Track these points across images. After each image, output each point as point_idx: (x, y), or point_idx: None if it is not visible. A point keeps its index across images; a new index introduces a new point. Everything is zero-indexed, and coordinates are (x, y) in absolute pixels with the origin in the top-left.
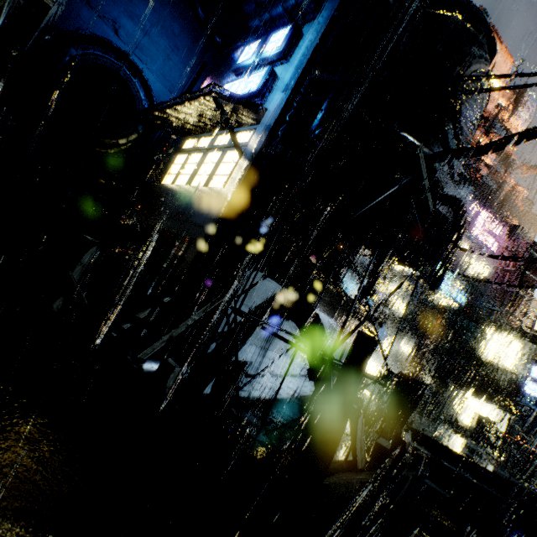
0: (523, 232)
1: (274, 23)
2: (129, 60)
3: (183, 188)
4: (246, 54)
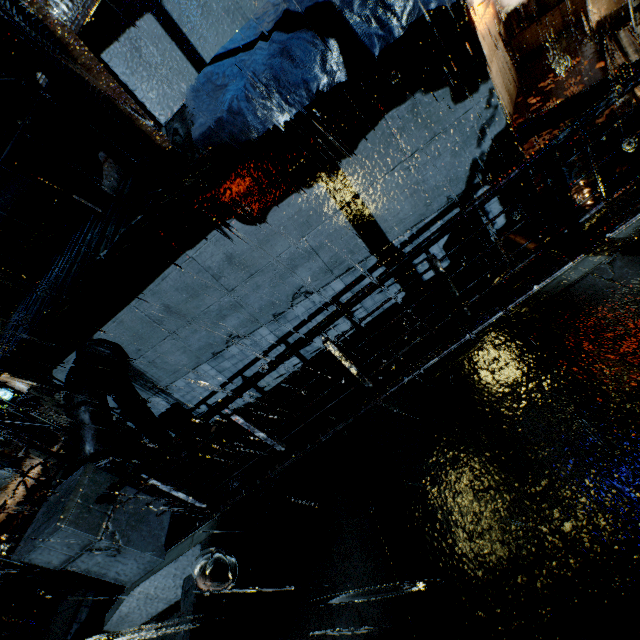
0: None
1: None
2: None
3: None
4: None
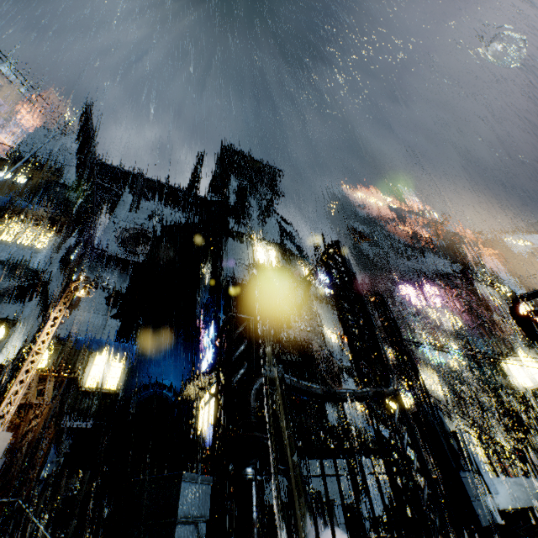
0: (452, 278)
1: (210, 322)
2: (159, 384)
3: (205, 432)
4: (205, 342)
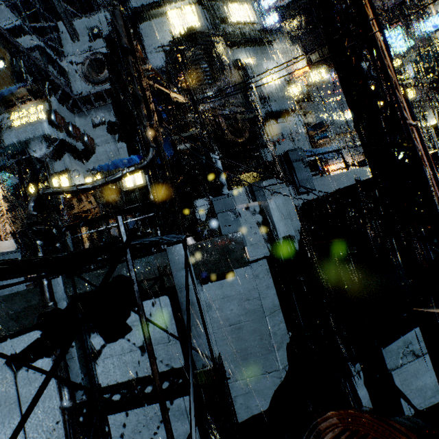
0: None
1: None
2: None
3: None
4: None
